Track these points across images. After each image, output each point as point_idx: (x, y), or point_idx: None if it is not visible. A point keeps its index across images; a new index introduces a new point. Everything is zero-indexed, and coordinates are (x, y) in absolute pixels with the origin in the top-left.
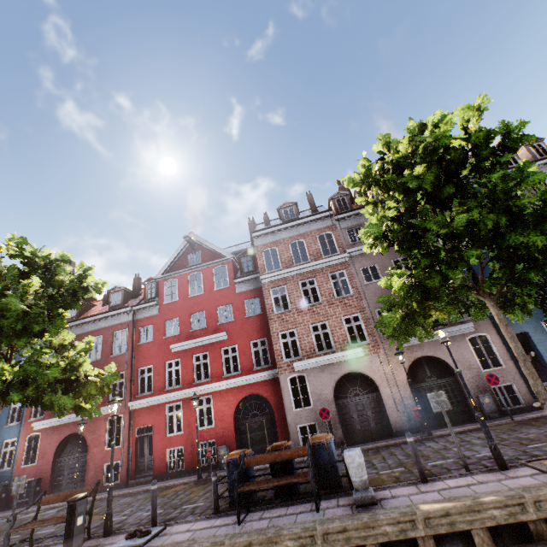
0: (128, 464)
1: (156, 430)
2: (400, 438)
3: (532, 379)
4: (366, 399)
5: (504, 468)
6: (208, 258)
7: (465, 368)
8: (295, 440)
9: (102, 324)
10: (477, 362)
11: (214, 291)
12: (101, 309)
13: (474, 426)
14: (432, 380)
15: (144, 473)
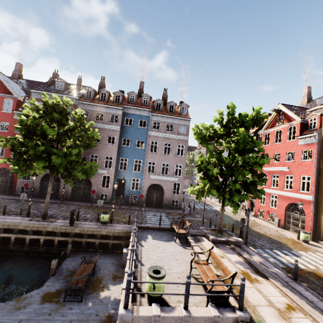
0: None
1: None
2: (57, 200)
3: (47, 198)
4: (55, 184)
5: (27, 217)
6: (4, 90)
7: (96, 185)
8: (17, 190)
9: None
10: (101, 184)
11: (1, 111)
12: None
13: (81, 203)
14: (83, 185)
15: None
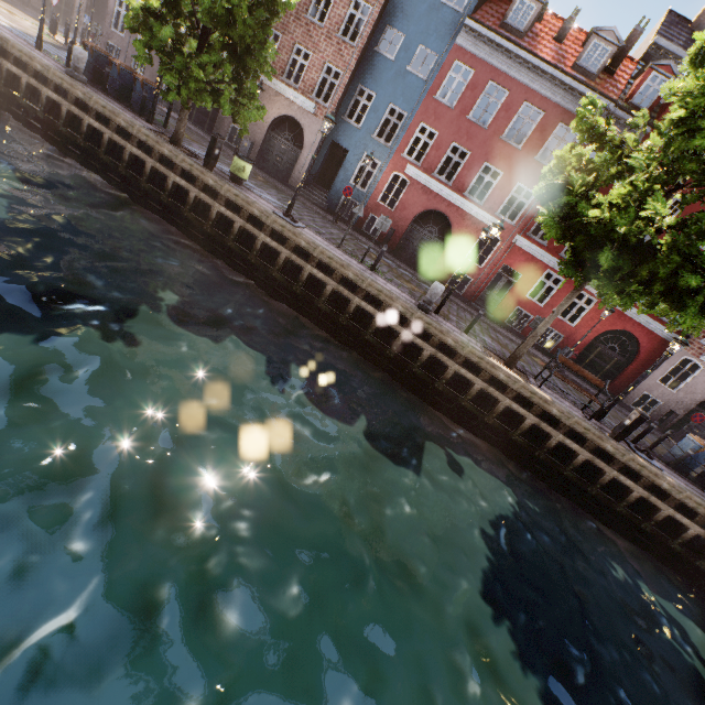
0: (476, 288)
1: (521, 283)
2: None
3: None
4: None
5: None
6: None
7: None
8: (631, 397)
9: (555, 93)
10: None
11: None
12: (555, 50)
13: None
14: None
15: (482, 304)
